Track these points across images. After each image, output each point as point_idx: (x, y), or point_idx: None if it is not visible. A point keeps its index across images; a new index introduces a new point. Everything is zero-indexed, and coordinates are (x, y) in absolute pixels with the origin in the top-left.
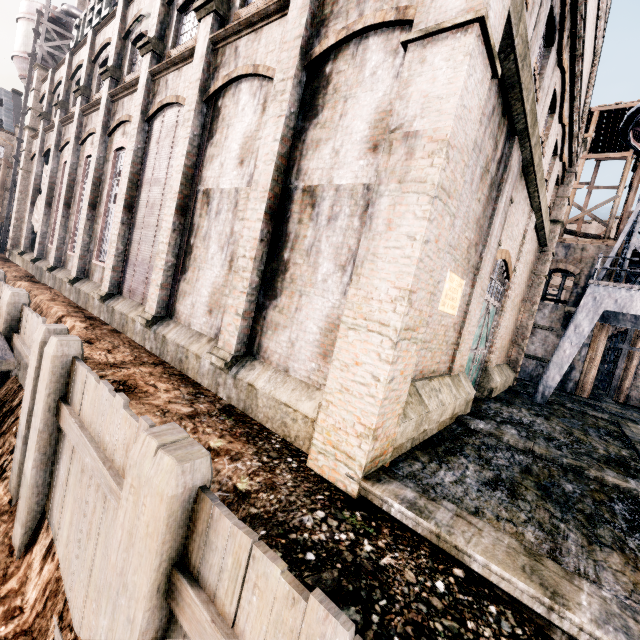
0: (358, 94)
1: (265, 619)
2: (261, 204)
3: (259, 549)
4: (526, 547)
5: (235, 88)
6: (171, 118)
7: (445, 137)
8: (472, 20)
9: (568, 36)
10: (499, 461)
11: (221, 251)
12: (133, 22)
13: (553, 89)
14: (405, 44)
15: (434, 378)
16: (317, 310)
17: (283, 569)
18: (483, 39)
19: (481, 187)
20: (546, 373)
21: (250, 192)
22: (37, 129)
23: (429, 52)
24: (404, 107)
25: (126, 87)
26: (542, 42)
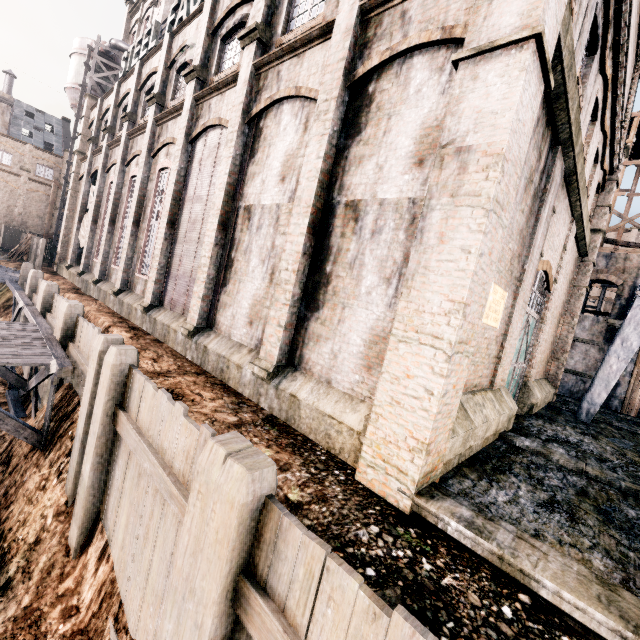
0: (402, 111)
1: (342, 633)
2: (304, 219)
3: (334, 561)
4: (597, 575)
5: (277, 109)
6: (213, 139)
7: (501, 151)
8: (528, 37)
9: (611, 44)
10: (551, 482)
11: (262, 264)
12: (178, 52)
13: (595, 97)
14: (456, 62)
15: (477, 392)
16: (361, 322)
17: (361, 583)
18: (538, 54)
19: (525, 198)
20: (591, 389)
21: (293, 207)
22: (85, 152)
23: (482, 69)
24: (456, 123)
25: (171, 112)
26: (584, 51)
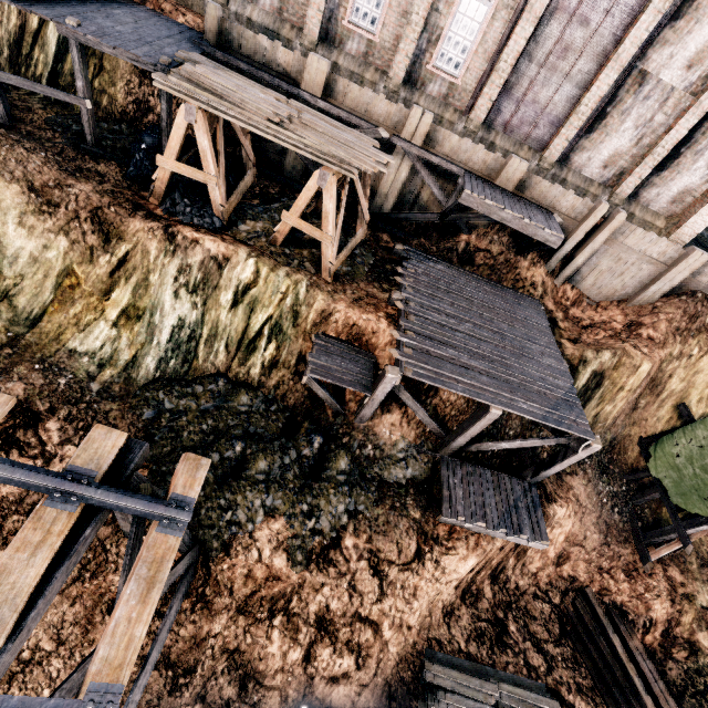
0: None
1: None
2: (695, 120)
3: None
4: None
5: None
6: None
7: None
8: None
9: None
10: None
11: (635, 130)
12: None
13: None
14: None
15: None
16: (682, 183)
17: None
18: None
19: None
20: None
21: (692, 107)
22: None
23: None
24: None
25: None
26: None
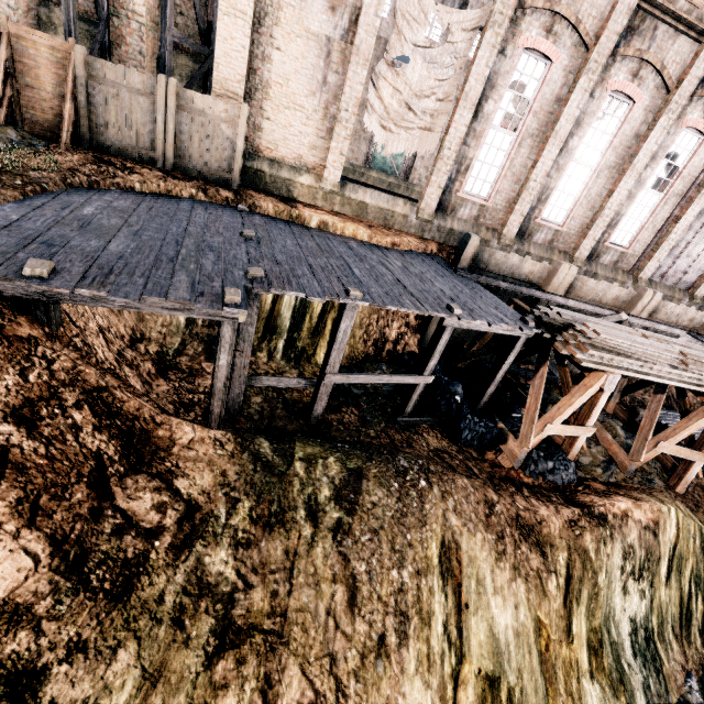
0: None
1: None
2: None
3: None
4: None
5: None
6: None
7: None
8: None
9: None
10: None
11: None
12: None
13: None
14: None
15: None
16: None
17: None
18: None
19: None
20: None
21: None
22: None
23: None
24: None
25: None
26: None
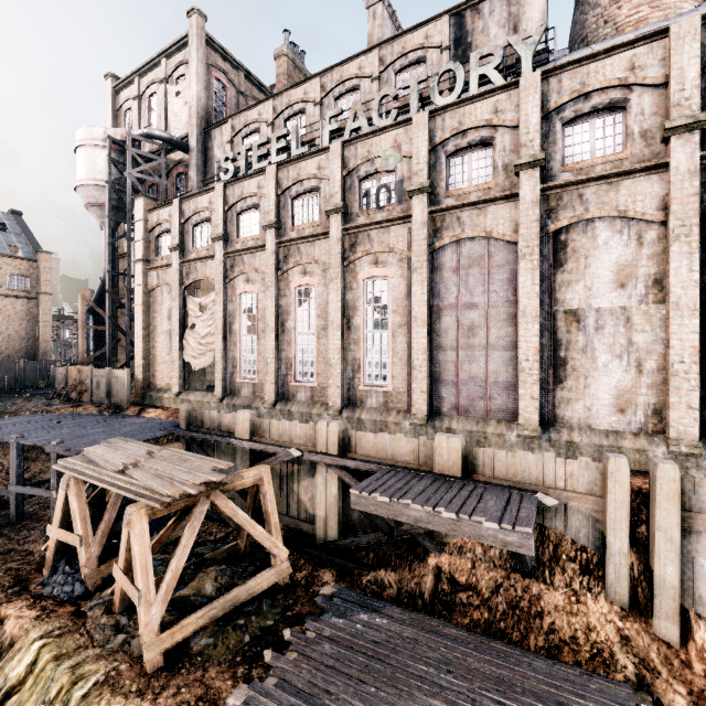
0: None
1: None
2: (692, 320)
3: None
4: None
5: (585, 226)
6: (475, 249)
7: None
8: None
9: None
10: None
11: (619, 359)
12: (362, 162)
13: None
14: None
15: None
16: None
17: None
18: None
19: None
20: None
21: (670, 312)
22: (150, 259)
23: None
24: None
25: (379, 222)
26: None
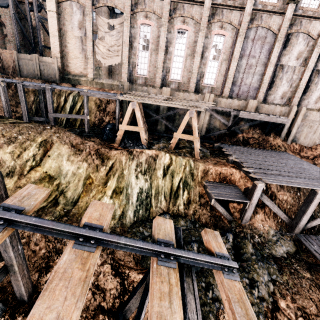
0: None
1: None
2: (309, 73)
3: None
4: None
5: (297, 34)
6: (262, 33)
7: None
8: None
9: None
10: None
11: (287, 83)
12: None
13: None
14: None
15: None
16: (315, 95)
17: None
18: None
19: None
20: None
21: (306, 69)
22: None
23: None
24: None
25: (230, 6)
26: None
